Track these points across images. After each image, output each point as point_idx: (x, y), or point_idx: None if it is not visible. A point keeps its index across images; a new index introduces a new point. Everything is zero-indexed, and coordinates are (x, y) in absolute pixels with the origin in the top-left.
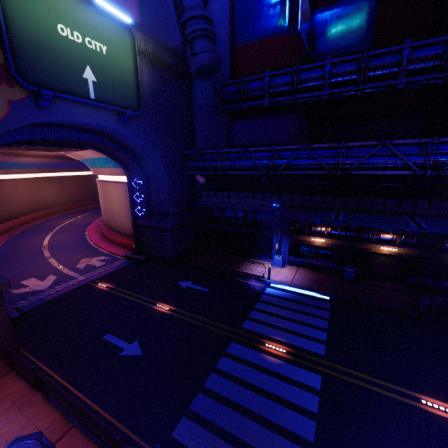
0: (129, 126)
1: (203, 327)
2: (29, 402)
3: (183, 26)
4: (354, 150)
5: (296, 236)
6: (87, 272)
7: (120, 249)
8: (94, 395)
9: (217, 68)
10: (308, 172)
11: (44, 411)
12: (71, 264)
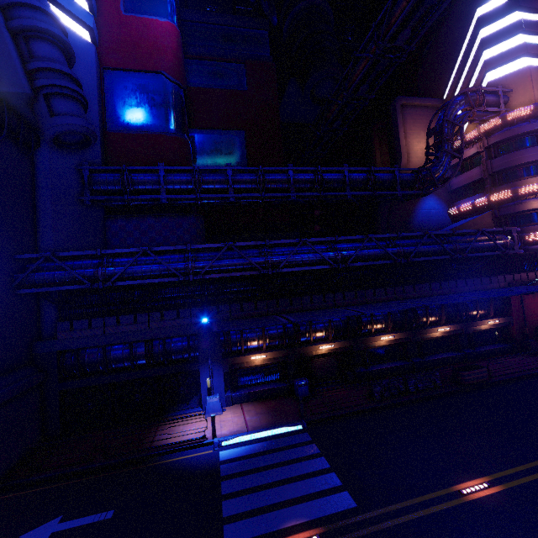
0: None
1: None
2: None
3: (31, 75)
4: (276, 249)
5: (231, 359)
6: None
7: None
8: None
9: (92, 143)
10: (237, 273)
11: None
12: None
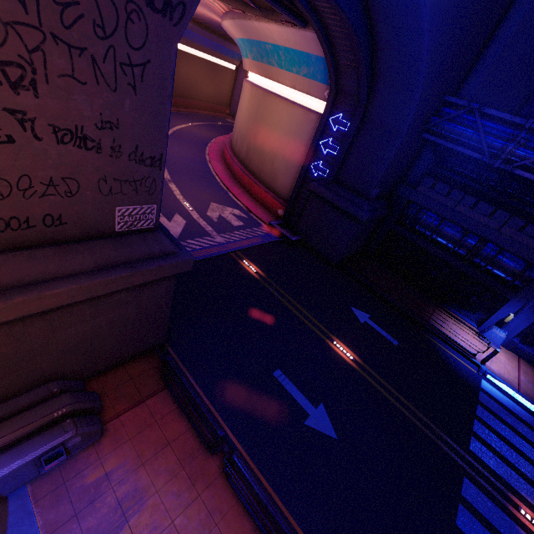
0: (438, 5)
1: (412, 422)
2: (203, 472)
3: None
4: None
5: None
6: (223, 231)
7: (257, 207)
8: (288, 498)
9: None
10: None
11: (228, 504)
12: (199, 206)
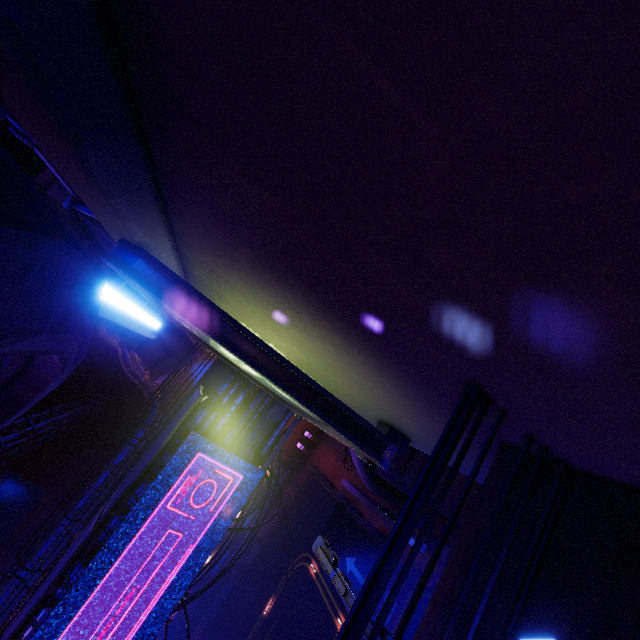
0: None
1: None
2: None
3: None
4: None
5: None
6: None
7: None
8: None
9: None
10: None
11: None
12: None
